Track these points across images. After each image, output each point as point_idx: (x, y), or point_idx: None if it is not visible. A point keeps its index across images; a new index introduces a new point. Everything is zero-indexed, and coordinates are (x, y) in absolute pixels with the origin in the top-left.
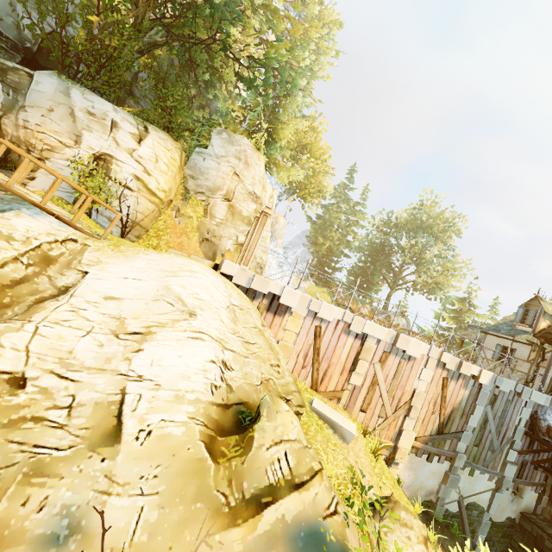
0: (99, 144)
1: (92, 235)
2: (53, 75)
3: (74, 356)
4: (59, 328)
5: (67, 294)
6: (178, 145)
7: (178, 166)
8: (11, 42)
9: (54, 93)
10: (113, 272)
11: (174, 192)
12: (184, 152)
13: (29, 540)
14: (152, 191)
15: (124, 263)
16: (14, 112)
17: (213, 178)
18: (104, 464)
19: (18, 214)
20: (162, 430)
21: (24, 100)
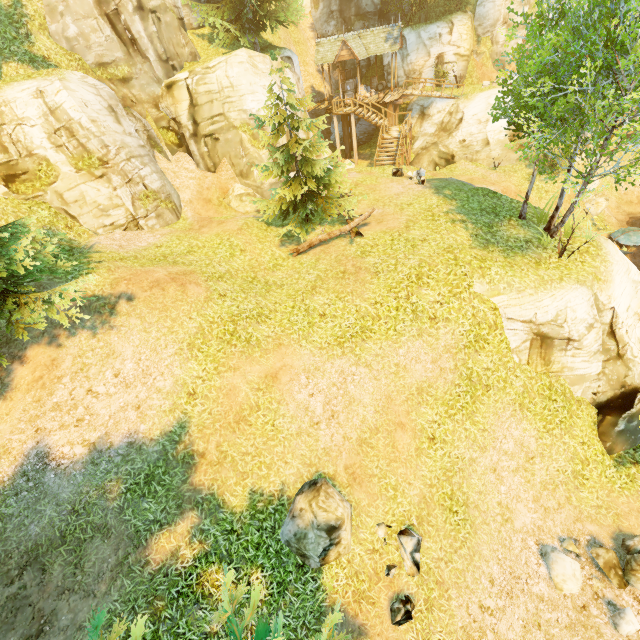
0: (437, 50)
1: (458, 98)
2: (411, 31)
3: (472, 133)
4: (466, 129)
5: (463, 120)
6: (468, 16)
7: (471, 28)
8: (373, 13)
9: (416, 41)
10: (471, 108)
11: (472, 44)
12: (471, 15)
13: (480, 160)
14: (462, 55)
15: (472, 103)
16: (404, 60)
17: (492, 16)
18: (488, 148)
19: (436, 103)
20: (498, 140)
21: (406, 52)
